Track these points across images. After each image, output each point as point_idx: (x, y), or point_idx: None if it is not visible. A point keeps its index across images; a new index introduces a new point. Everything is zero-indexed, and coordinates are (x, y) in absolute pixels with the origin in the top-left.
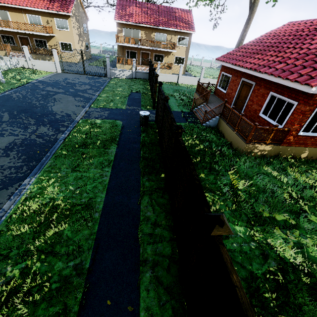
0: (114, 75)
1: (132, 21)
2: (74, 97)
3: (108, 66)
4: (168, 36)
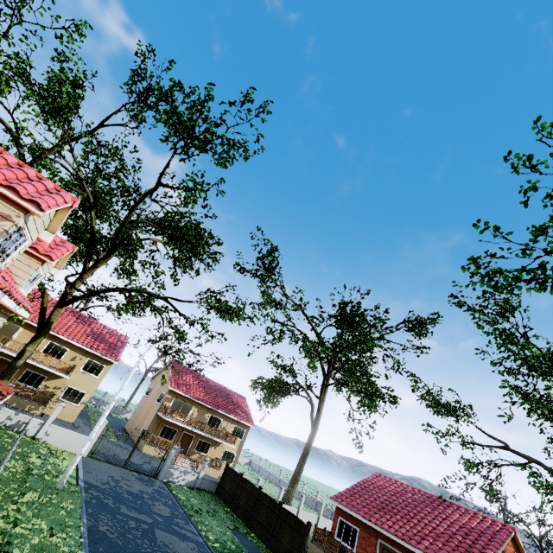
0: (169, 476)
1: (191, 394)
2: (182, 539)
3: (170, 461)
4: (224, 421)
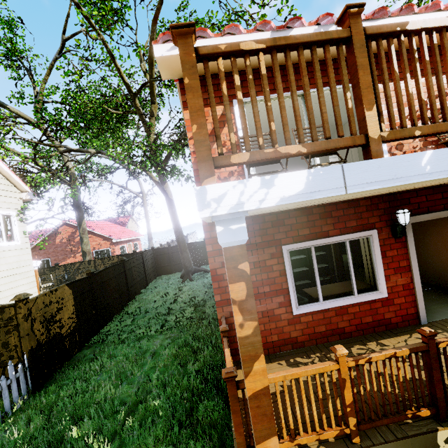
0: None
1: None
2: None
3: None
4: None
